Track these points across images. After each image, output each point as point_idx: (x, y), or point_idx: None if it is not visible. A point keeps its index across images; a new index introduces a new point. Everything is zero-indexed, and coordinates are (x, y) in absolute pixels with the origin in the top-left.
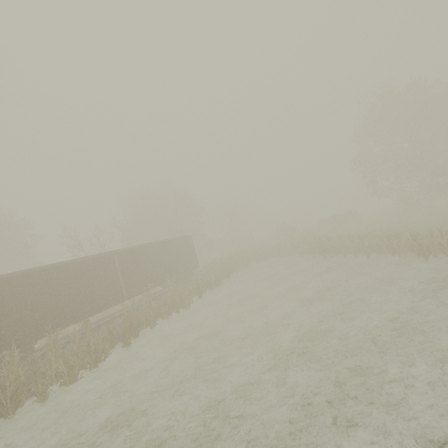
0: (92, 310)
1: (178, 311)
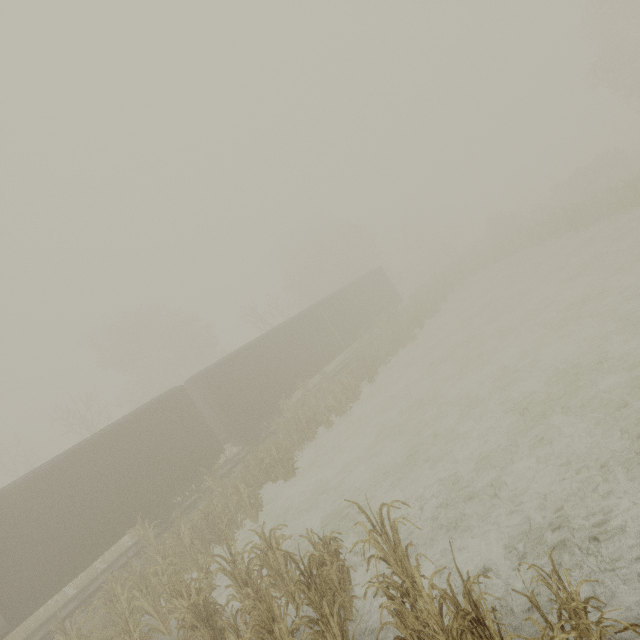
0: (322, 363)
1: (405, 345)
